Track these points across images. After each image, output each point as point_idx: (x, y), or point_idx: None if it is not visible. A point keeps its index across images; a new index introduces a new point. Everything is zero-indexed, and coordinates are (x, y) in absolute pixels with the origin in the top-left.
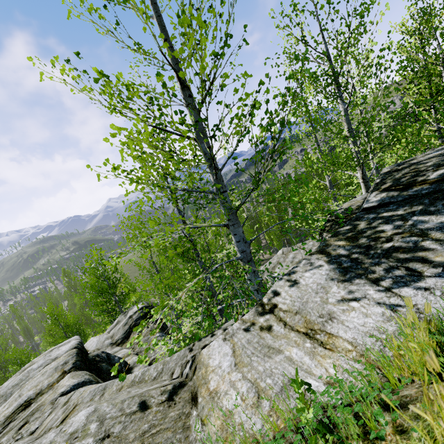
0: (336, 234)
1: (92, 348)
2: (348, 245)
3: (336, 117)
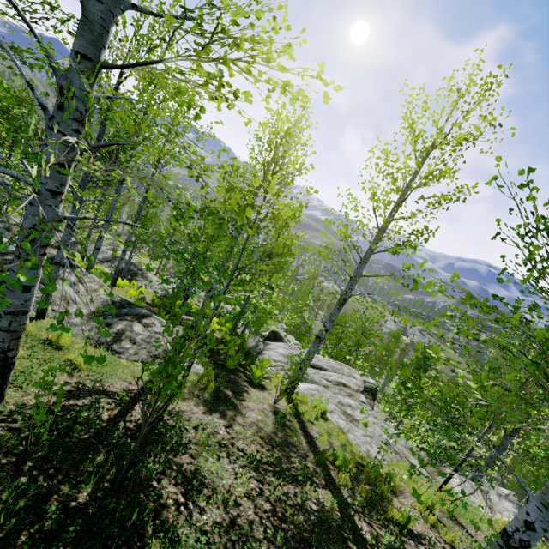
0: None
1: None
2: None
3: None
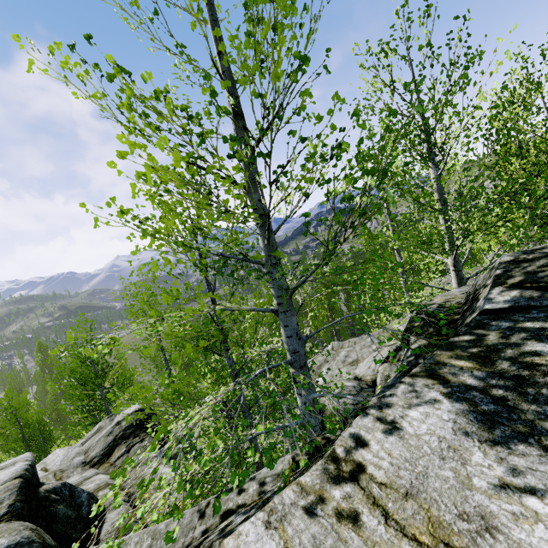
0: (448, 346)
1: (54, 467)
2: (478, 369)
3: (423, 185)
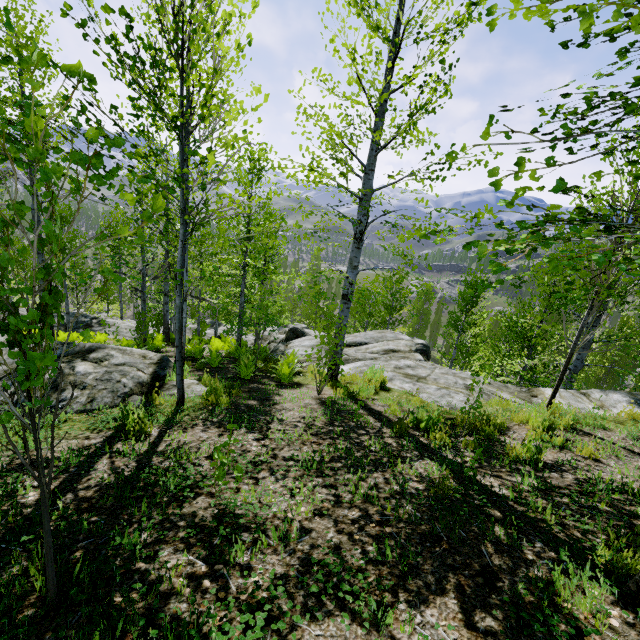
0: None
1: None
2: None
3: None
